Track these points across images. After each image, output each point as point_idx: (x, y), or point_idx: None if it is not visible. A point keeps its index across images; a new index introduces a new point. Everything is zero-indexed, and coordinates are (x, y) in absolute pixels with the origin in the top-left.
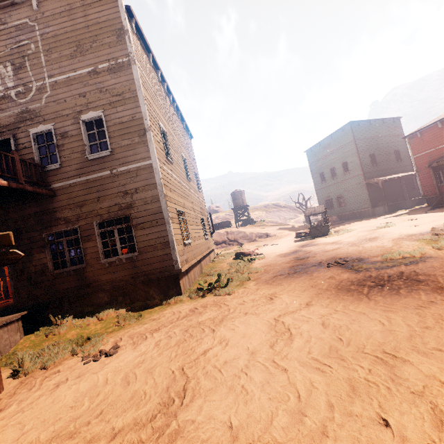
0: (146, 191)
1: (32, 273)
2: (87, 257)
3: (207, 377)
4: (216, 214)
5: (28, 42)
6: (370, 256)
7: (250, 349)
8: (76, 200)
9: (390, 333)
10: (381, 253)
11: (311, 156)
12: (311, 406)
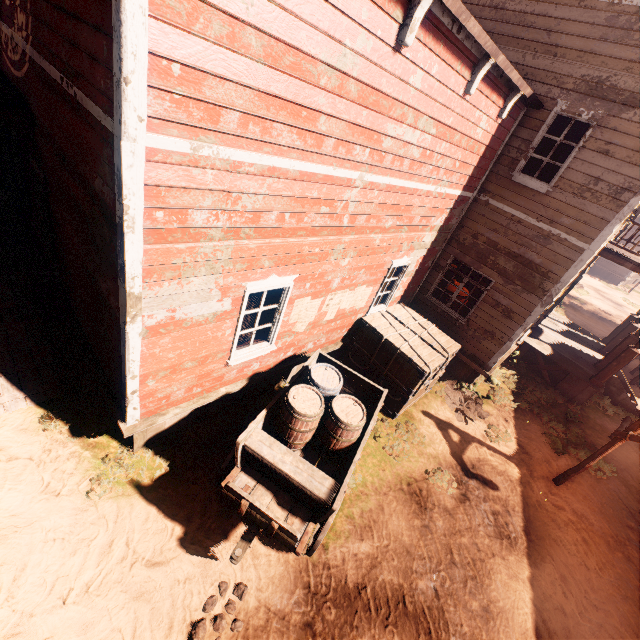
0: None
1: None
2: None
3: None
4: None
5: None
6: None
7: None
8: None
9: None
10: None
11: None
12: None
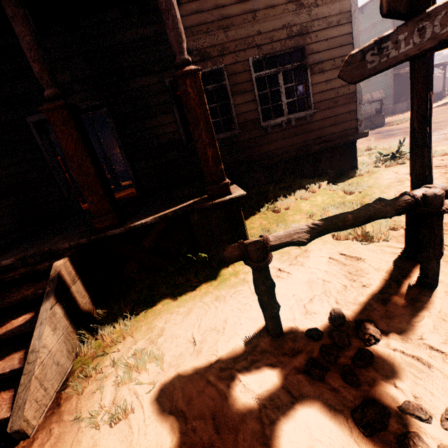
0: (331, 3)
1: (154, 148)
2: (239, 119)
3: None
4: None
5: None
6: None
7: None
8: (217, 14)
9: None
10: None
11: None
12: None
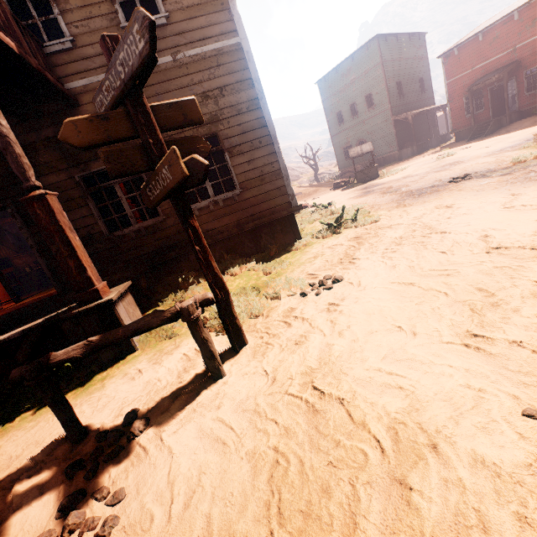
0: (237, 93)
1: None
2: (162, 205)
3: None
4: None
5: None
6: (487, 168)
7: None
8: None
9: None
10: (497, 164)
11: (324, 89)
12: None
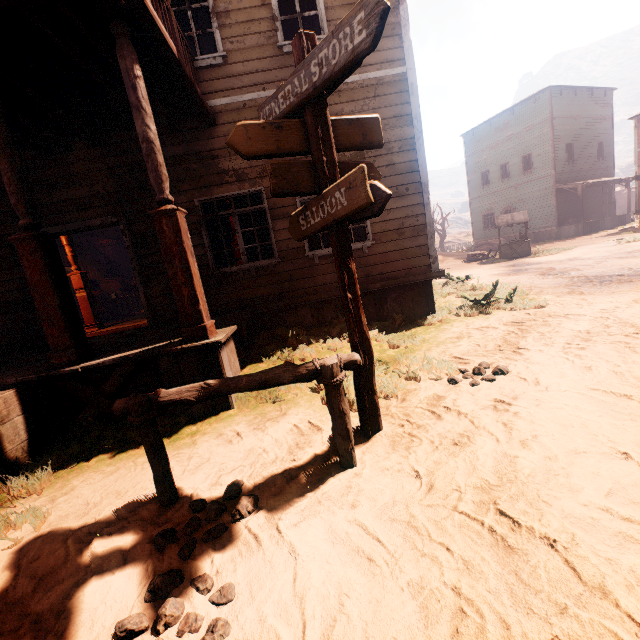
0: (390, 129)
1: None
2: (280, 246)
3: None
4: None
5: None
6: None
7: None
8: None
9: None
10: None
11: (471, 143)
12: None
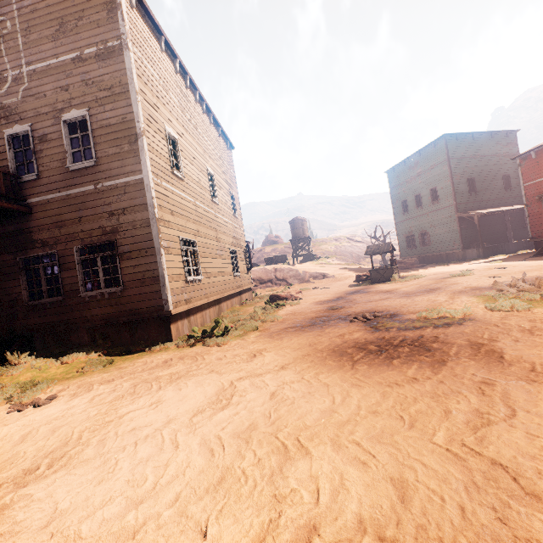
0: (134, 213)
1: (5, 303)
2: (66, 288)
3: (98, 445)
4: (274, 245)
5: (4, 19)
6: (408, 312)
7: (170, 417)
8: (55, 219)
9: (330, 414)
10: (424, 309)
11: (392, 178)
12: (157, 496)
